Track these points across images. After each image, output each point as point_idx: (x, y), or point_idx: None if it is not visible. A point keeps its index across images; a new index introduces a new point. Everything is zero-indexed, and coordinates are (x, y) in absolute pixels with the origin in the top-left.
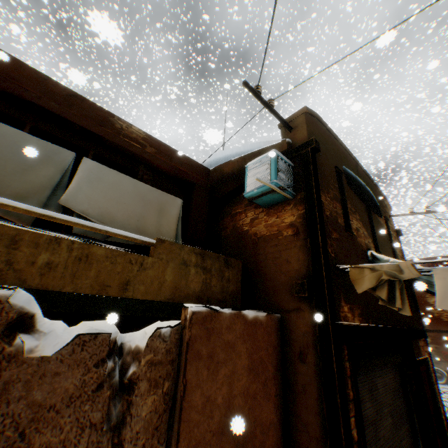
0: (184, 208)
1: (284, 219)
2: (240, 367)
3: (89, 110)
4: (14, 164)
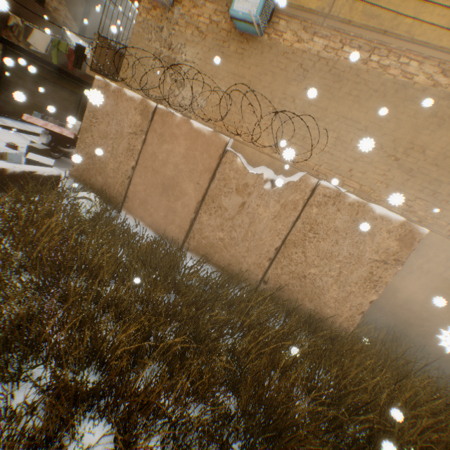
0: None
1: None
2: None
3: None
4: None
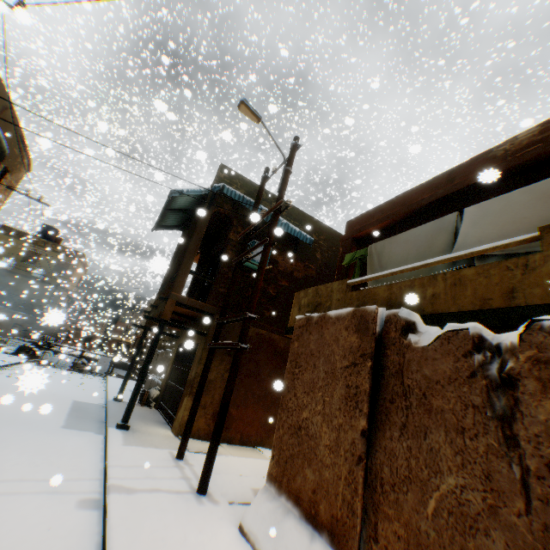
0: None
1: None
2: None
3: (466, 169)
4: (422, 249)
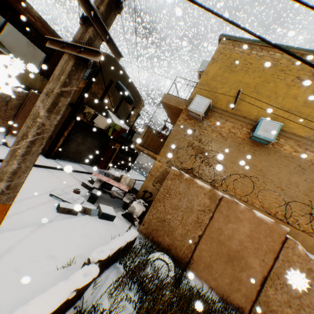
0: (48, 56)
1: (80, 85)
2: None
3: None
4: None
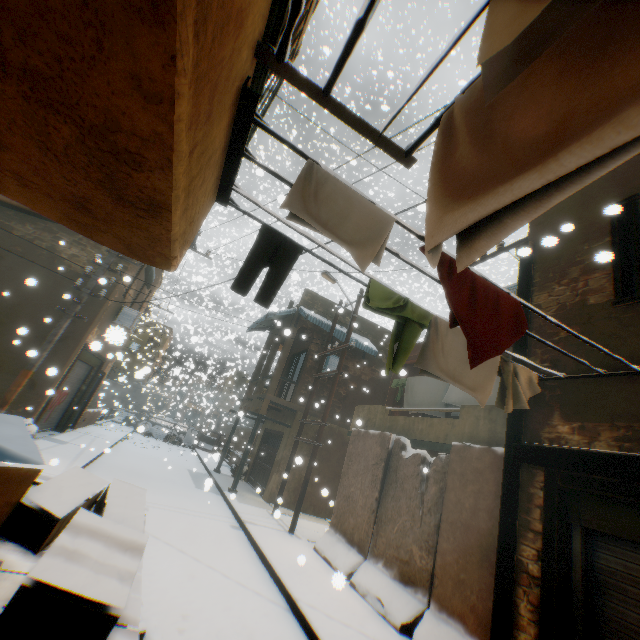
0: None
1: None
2: (486, 490)
3: None
4: (433, 391)
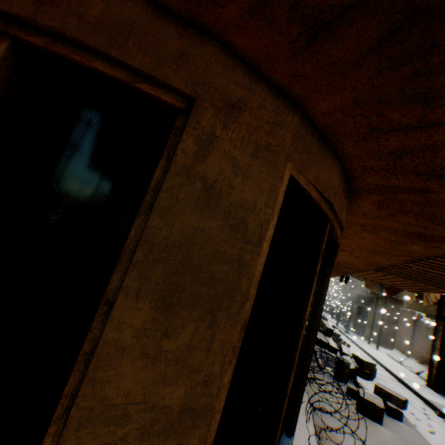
0: None
1: None
2: None
3: None
4: None
